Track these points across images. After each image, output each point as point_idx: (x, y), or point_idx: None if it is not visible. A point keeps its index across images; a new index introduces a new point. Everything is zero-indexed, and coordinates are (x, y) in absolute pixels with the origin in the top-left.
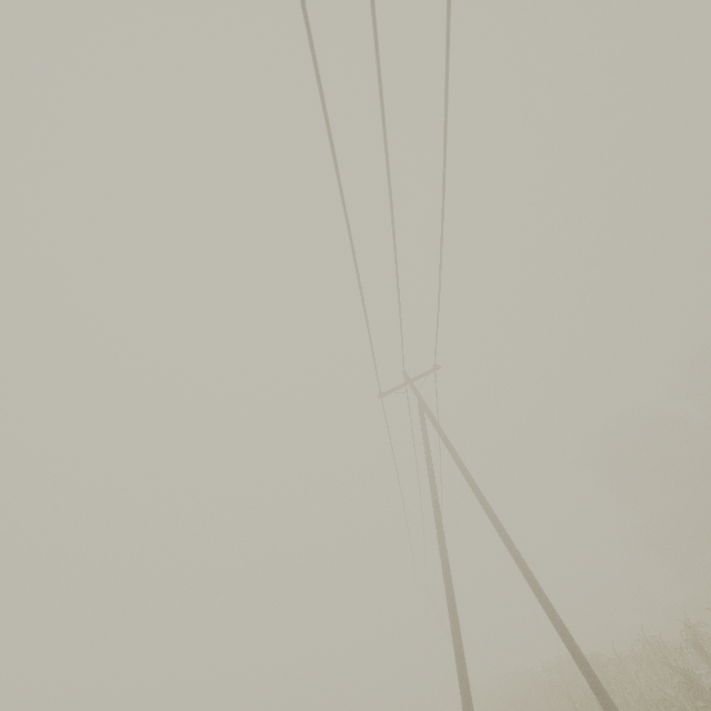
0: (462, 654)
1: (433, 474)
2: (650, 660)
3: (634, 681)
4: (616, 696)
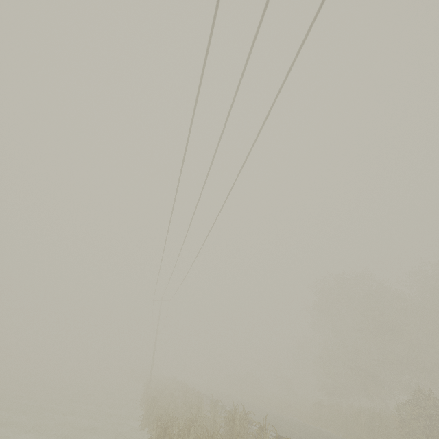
0: None
1: None
2: None
3: None
4: None
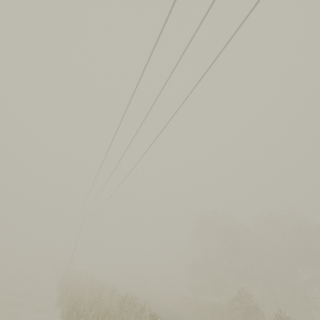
0: None
1: None
2: None
3: None
4: None
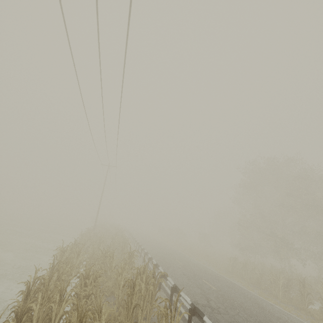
0: None
1: None
2: None
3: None
4: None
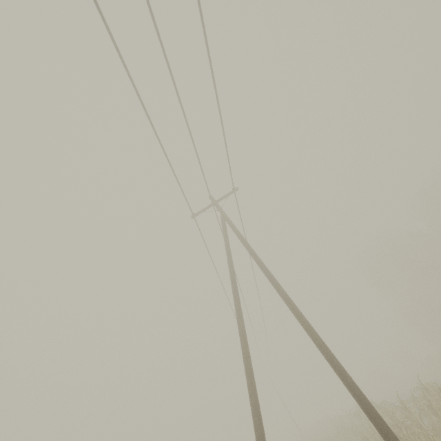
0: (261, 429)
1: (233, 267)
2: (431, 404)
3: (419, 423)
4: (407, 439)
